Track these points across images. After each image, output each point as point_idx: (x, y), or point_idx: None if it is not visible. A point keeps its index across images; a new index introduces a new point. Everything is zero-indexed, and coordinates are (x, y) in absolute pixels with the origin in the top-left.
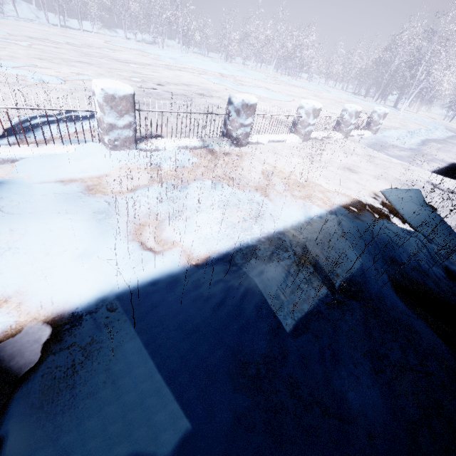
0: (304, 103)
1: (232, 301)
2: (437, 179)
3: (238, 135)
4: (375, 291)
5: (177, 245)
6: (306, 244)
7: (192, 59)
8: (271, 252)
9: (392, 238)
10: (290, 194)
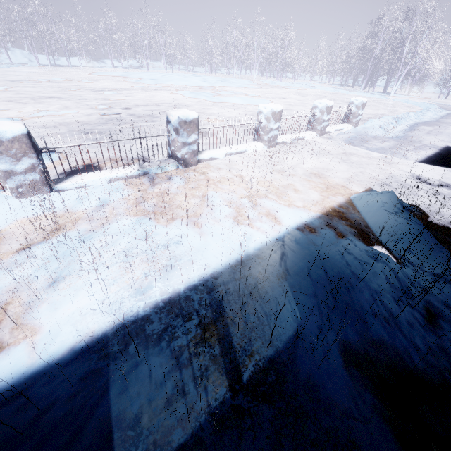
0: (262, 108)
1: (52, 446)
2: (426, 169)
3: (183, 154)
4: (305, 376)
5: (38, 331)
6: (222, 301)
7: (172, 77)
8: (167, 325)
9: (353, 268)
10: (230, 221)
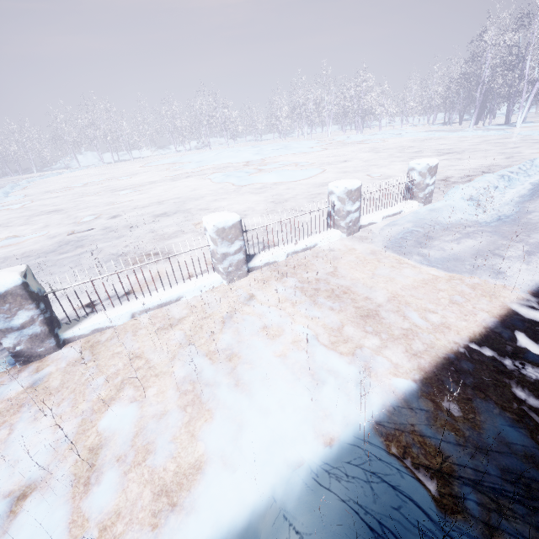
0: (205, 223)
1: None
2: None
3: (9, 347)
4: None
5: None
6: None
7: (221, 155)
8: None
9: None
10: None
